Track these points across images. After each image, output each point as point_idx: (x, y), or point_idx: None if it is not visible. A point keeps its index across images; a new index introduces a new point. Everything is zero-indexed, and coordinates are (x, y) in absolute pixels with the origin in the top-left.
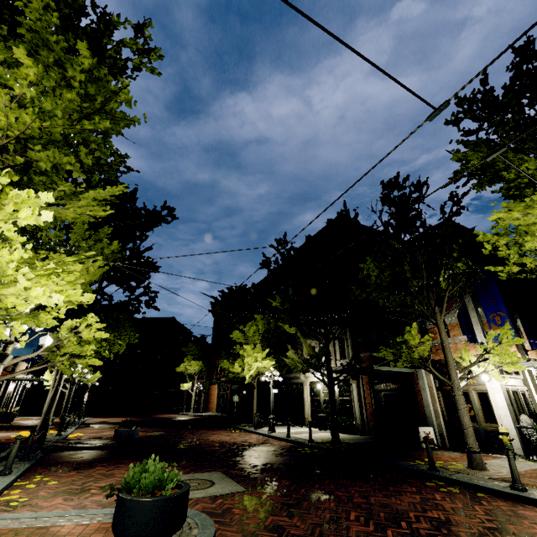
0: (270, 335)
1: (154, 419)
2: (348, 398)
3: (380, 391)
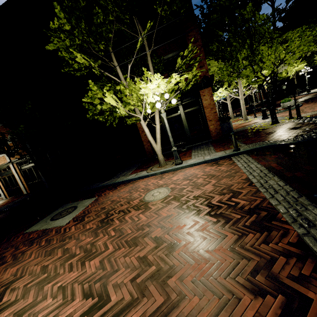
0: None
1: None
2: None
3: None
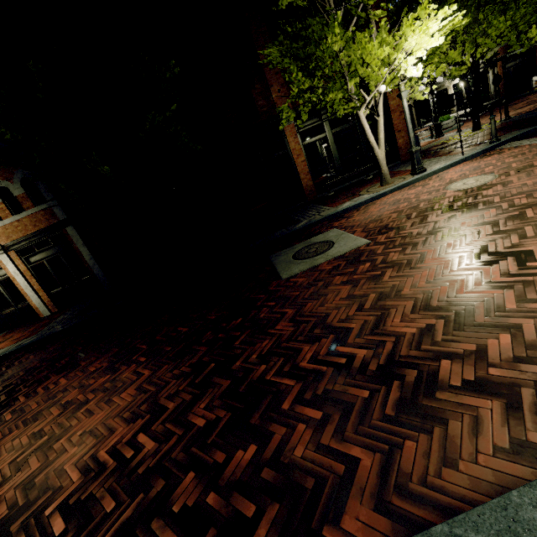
0: None
1: None
2: (485, 83)
3: (510, 67)
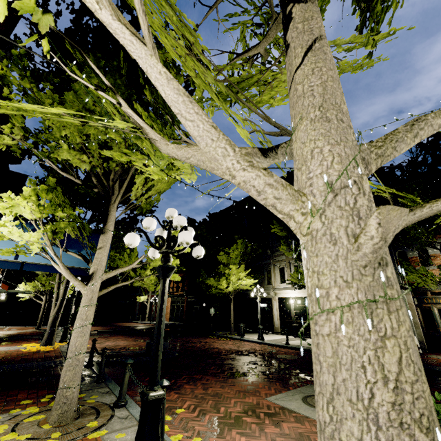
0: (246, 257)
1: (124, 327)
2: None
3: None
